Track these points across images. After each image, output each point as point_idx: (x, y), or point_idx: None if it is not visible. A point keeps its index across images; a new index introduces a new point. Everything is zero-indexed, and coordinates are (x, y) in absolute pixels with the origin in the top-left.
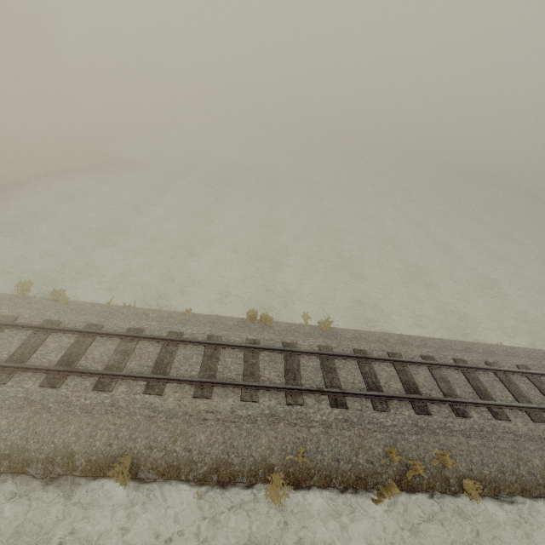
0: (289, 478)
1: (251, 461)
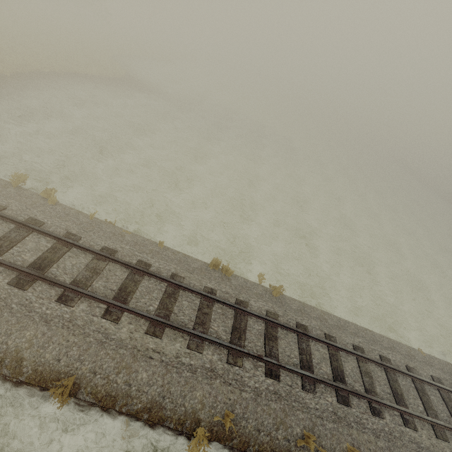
0: (212, 434)
1: (182, 411)
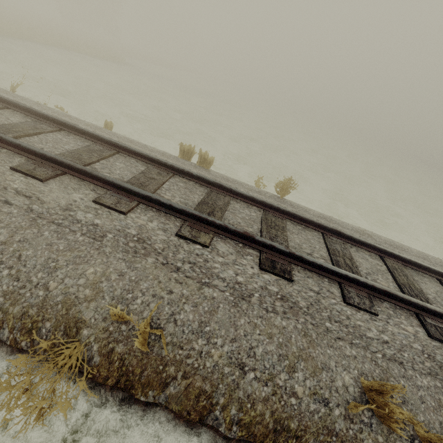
0: (108, 365)
1: (37, 298)
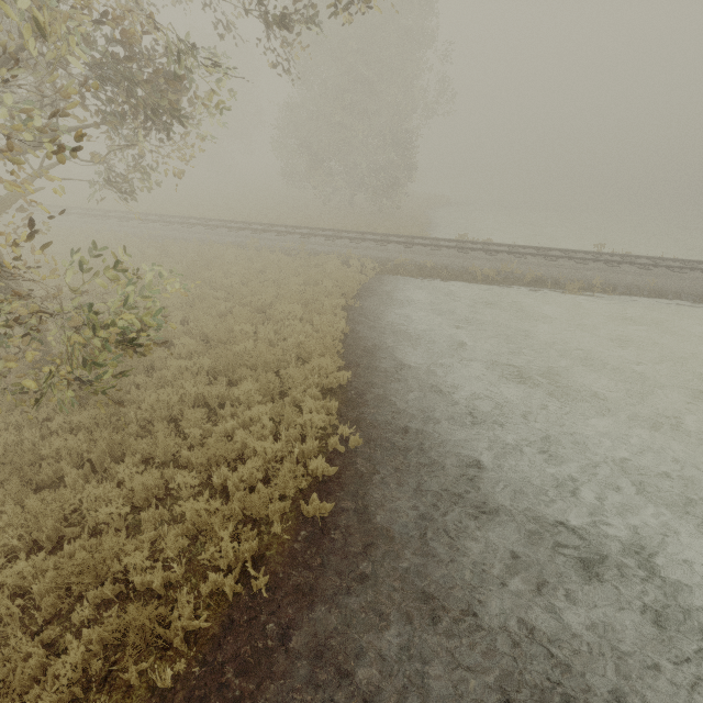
0: None
1: None
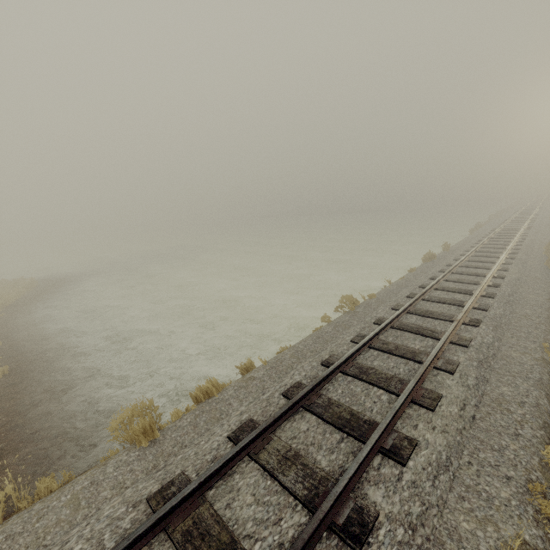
0: None
1: None
